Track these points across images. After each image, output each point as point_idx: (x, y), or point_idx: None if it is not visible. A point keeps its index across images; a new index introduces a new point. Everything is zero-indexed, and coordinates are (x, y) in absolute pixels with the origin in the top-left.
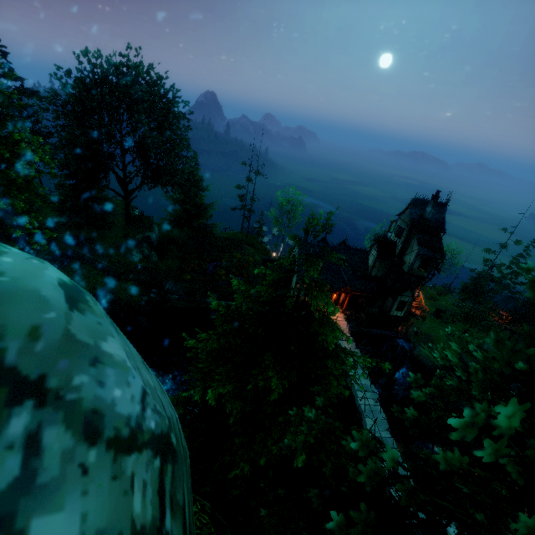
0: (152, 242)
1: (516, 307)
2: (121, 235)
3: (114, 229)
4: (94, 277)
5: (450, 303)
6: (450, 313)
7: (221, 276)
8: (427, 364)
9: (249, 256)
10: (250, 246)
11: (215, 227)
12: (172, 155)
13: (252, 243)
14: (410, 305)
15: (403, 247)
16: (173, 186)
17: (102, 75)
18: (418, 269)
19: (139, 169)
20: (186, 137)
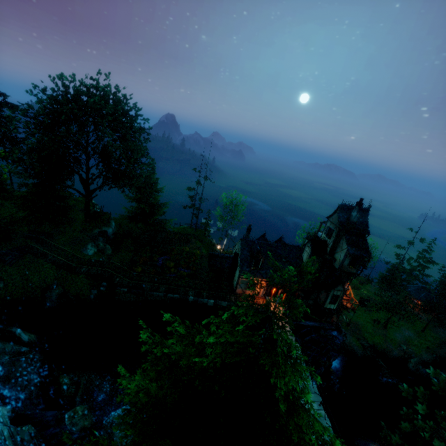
0: (108, 236)
1: (427, 296)
2: (79, 229)
3: (73, 224)
4: (46, 271)
5: (371, 292)
6: (373, 301)
7: (170, 268)
8: (358, 353)
9: (196, 249)
10: (197, 240)
11: (167, 223)
12: (131, 161)
13: (199, 237)
14: (341, 299)
15: (333, 245)
16: (131, 187)
17: (73, 94)
18: (348, 266)
19: (101, 172)
20: (145, 147)
